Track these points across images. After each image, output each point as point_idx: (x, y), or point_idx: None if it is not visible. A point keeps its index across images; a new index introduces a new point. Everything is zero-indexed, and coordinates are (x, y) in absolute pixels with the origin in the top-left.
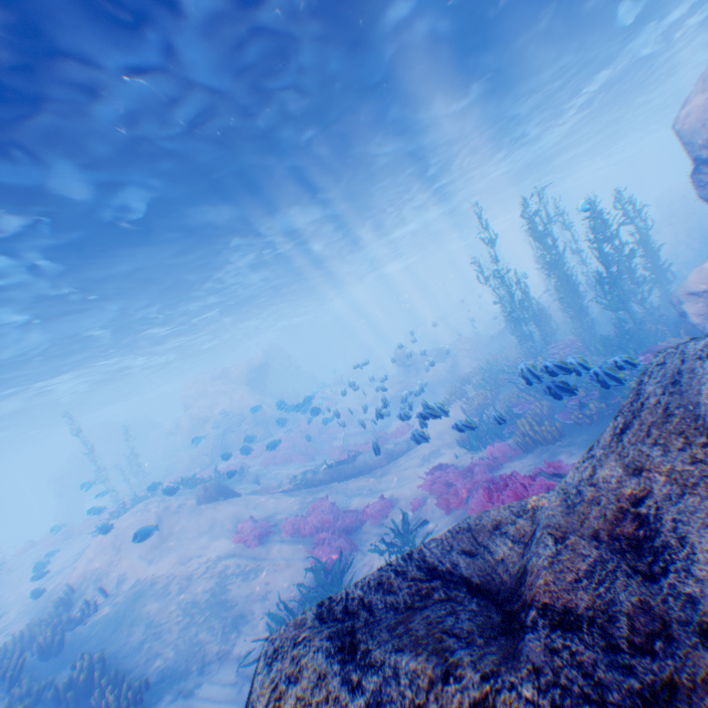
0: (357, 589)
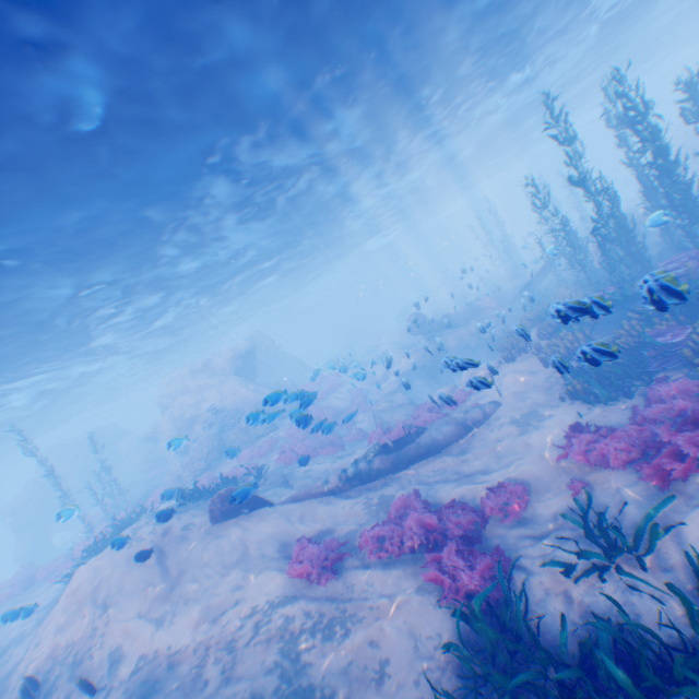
0: None
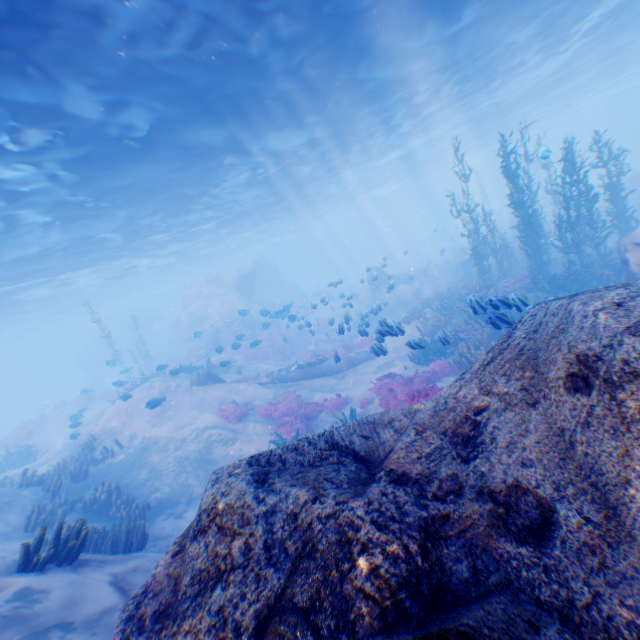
0: (280, 450)
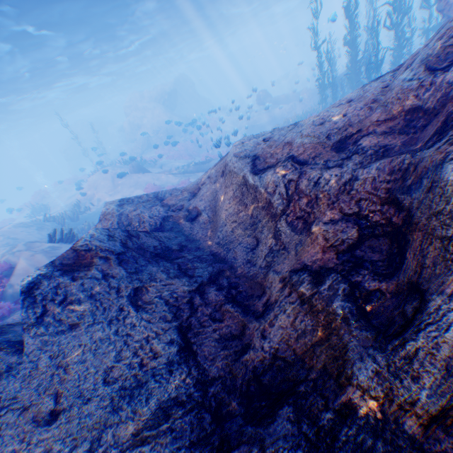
0: (134, 197)
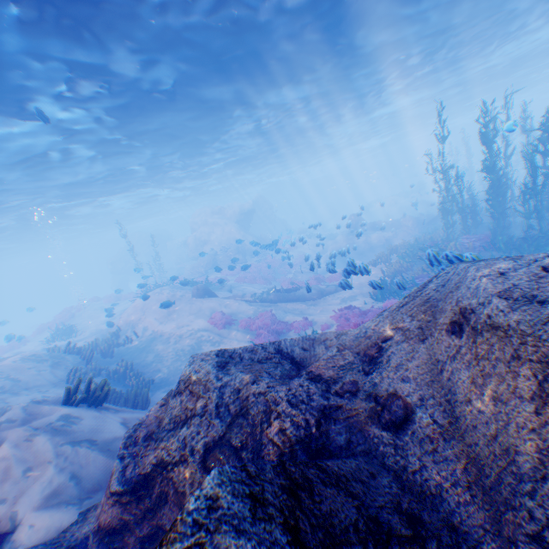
0: (239, 348)
